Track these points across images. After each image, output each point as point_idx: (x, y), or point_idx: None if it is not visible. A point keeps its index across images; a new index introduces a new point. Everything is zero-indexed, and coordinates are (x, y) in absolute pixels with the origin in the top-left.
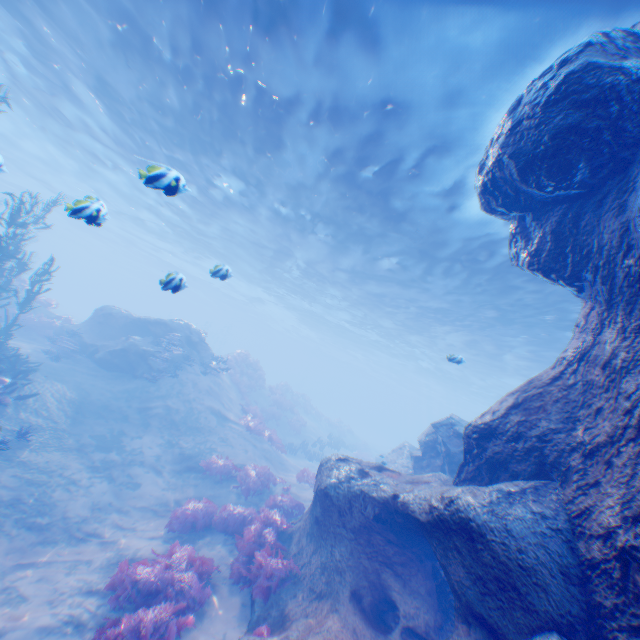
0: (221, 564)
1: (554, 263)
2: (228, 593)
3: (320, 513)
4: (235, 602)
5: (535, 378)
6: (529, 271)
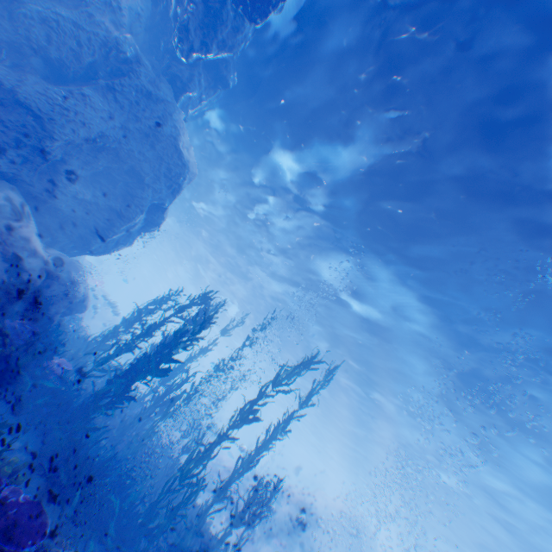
0: None
1: None
2: None
3: None
4: None
5: None
6: None
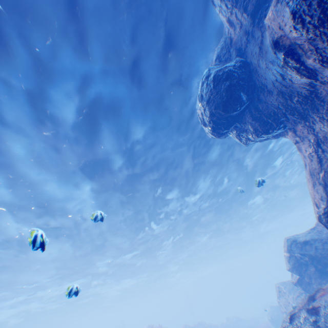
0: None
1: (265, 127)
2: None
3: None
4: None
5: (311, 170)
6: (259, 138)
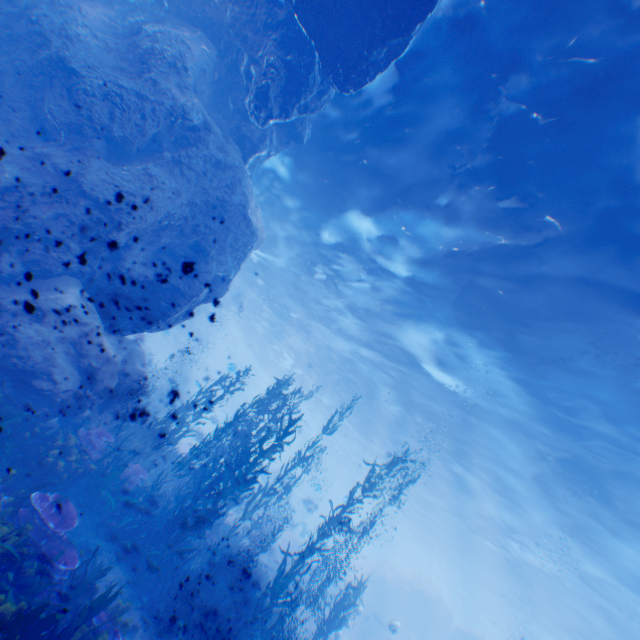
0: None
1: None
2: None
3: None
4: None
5: None
6: None
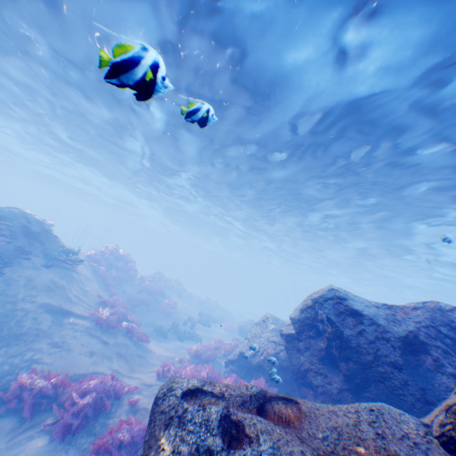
0: None
1: None
2: None
3: None
4: None
5: None
6: None
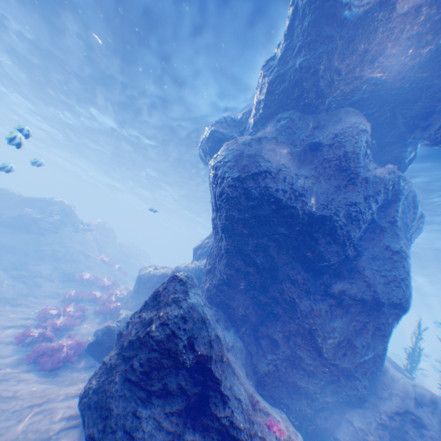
0: (90, 311)
1: None
2: (94, 317)
3: (137, 286)
4: (97, 319)
5: None
6: None
